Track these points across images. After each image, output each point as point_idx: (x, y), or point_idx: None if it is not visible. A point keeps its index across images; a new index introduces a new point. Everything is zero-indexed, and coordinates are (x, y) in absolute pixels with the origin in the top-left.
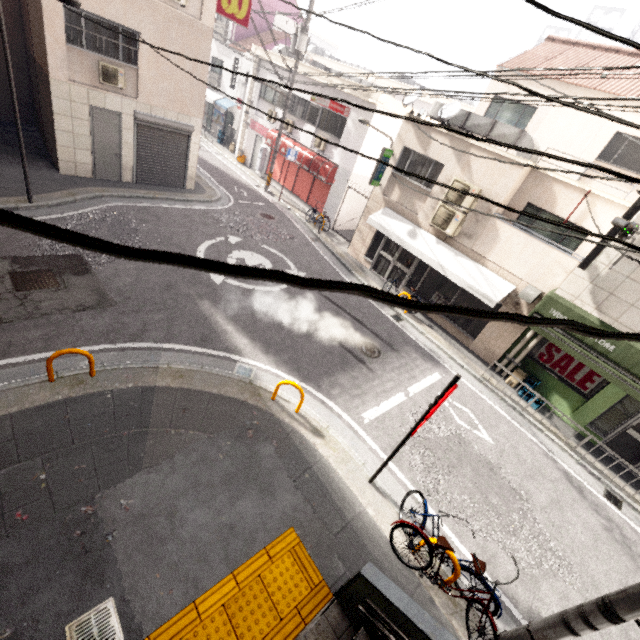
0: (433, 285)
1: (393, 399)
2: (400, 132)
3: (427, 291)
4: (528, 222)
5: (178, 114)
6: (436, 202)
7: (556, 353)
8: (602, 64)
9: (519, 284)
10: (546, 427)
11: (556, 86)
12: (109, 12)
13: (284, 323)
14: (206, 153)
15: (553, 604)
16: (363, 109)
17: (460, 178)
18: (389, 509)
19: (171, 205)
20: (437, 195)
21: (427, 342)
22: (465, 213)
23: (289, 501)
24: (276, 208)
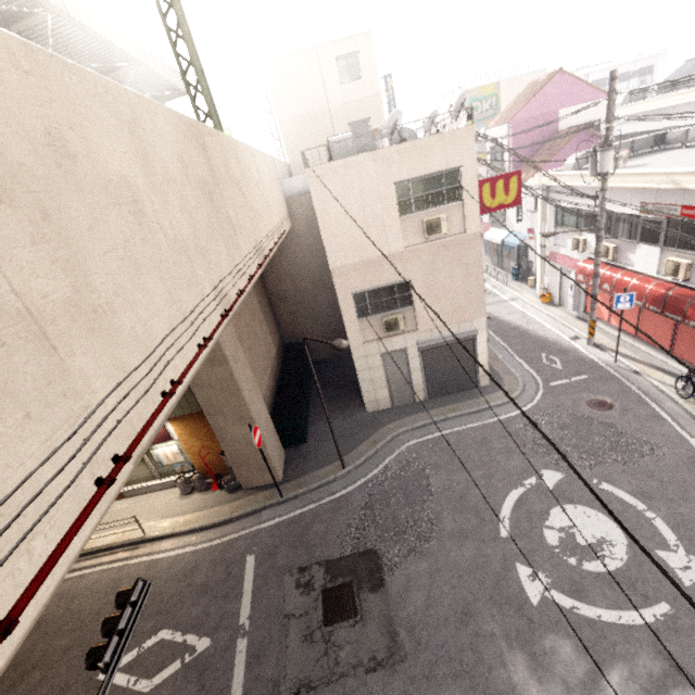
0: None
1: None
2: None
3: None
4: None
5: (458, 324)
6: None
7: None
8: None
9: None
10: None
11: None
12: (384, 279)
13: None
14: (500, 305)
15: None
16: None
17: None
18: None
19: (464, 424)
20: None
21: None
22: None
23: None
24: (612, 377)
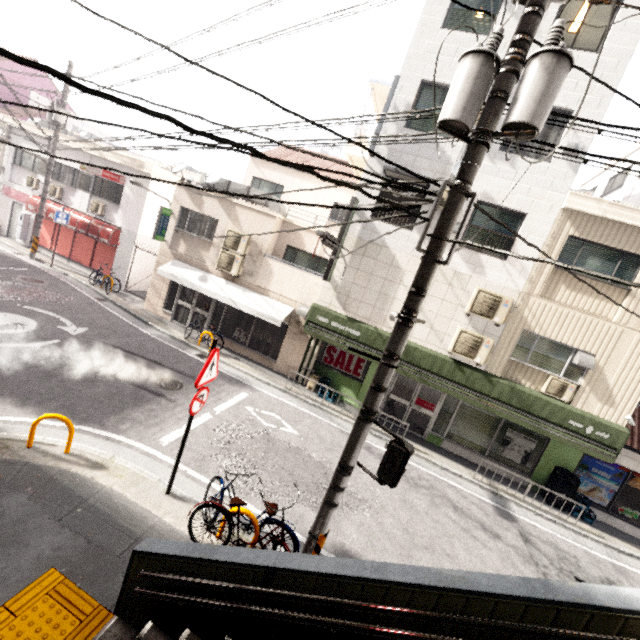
0: (233, 322)
1: (198, 420)
2: (175, 195)
3: (229, 329)
4: (291, 259)
5: None
6: (219, 250)
7: (334, 353)
8: (317, 163)
9: (296, 305)
10: (341, 413)
11: (292, 172)
12: None
13: (53, 374)
14: None
15: (353, 533)
16: (76, 118)
17: (233, 229)
18: (191, 511)
19: None
20: (218, 244)
21: (234, 371)
22: (243, 256)
23: (50, 543)
24: (47, 273)
